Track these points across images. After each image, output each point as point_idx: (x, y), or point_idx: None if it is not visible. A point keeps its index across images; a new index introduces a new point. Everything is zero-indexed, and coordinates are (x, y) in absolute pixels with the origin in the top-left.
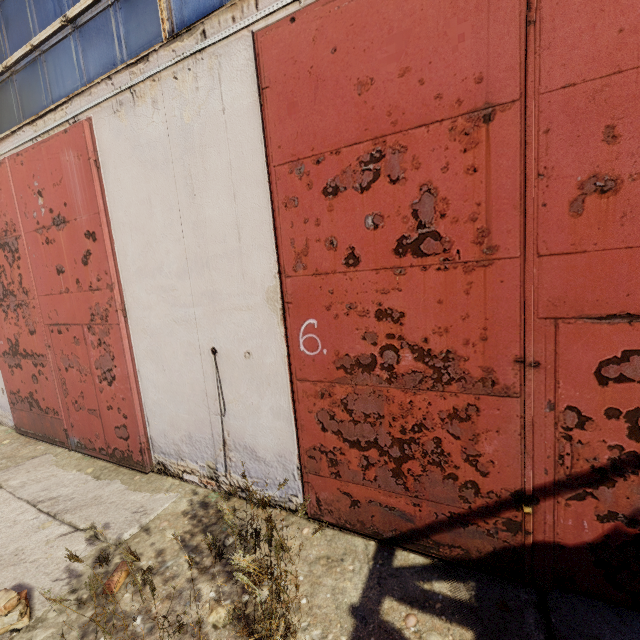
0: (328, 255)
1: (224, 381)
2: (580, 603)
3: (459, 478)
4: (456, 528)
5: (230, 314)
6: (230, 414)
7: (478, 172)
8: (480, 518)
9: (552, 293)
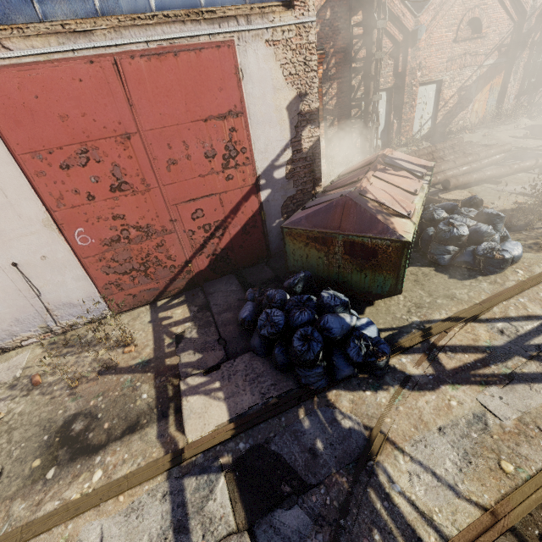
0: (76, 197)
1: (32, 278)
2: (211, 283)
3: (168, 266)
4: (173, 283)
5: (19, 240)
6: (45, 293)
7: (133, 158)
8: (179, 275)
9: (172, 197)
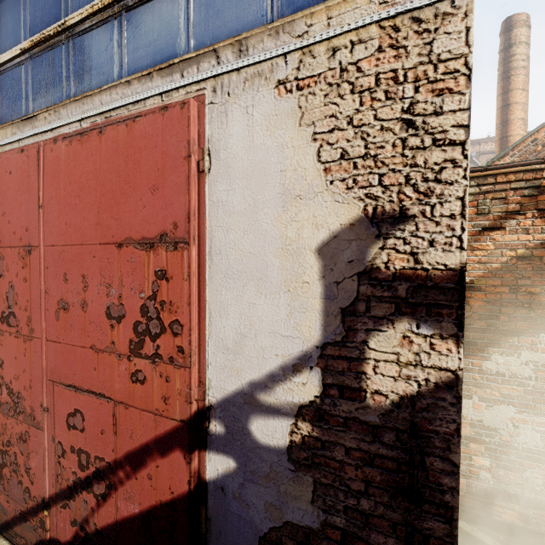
0: None
1: None
2: None
3: (24, 484)
4: (23, 522)
5: None
6: None
7: (27, 282)
8: (31, 516)
9: (52, 365)
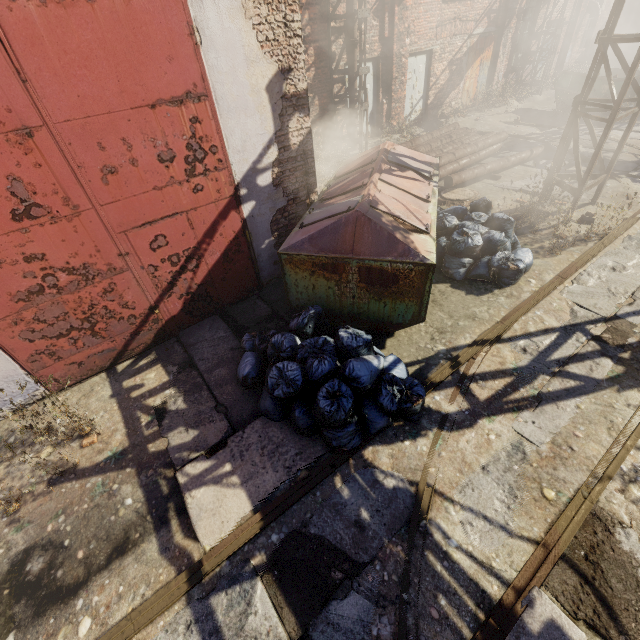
0: None
1: None
2: (189, 330)
3: (125, 317)
4: (136, 338)
5: None
6: None
7: (43, 166)
8: (143, 327)
9: (117, 221)
